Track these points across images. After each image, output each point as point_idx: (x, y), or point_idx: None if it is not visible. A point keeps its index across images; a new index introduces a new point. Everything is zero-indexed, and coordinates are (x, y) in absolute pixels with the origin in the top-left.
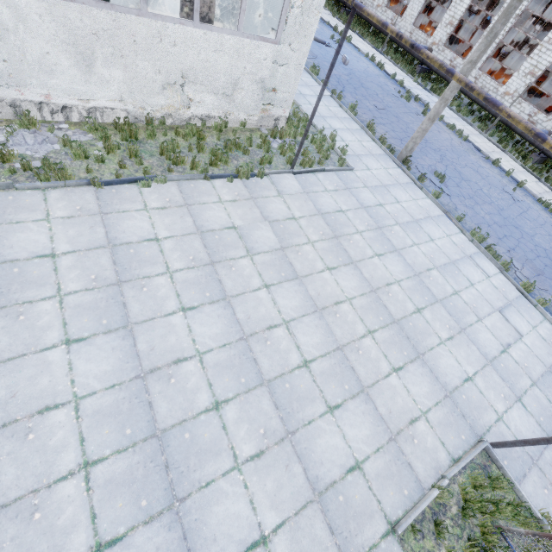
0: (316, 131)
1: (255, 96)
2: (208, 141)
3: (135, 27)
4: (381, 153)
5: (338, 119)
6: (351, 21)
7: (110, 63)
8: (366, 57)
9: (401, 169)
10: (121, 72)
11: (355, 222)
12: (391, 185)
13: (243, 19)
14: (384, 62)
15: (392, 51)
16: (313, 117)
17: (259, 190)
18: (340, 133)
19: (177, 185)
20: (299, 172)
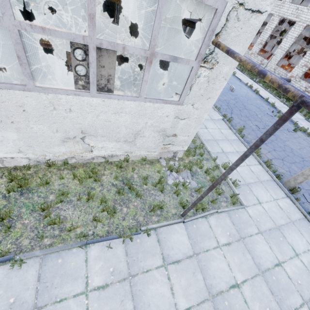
0: (209, 157)
1: (156, 140)
2: (104, 182)
3: (22, 99)
4: (268, 179)
5: (228, 141)
6: (288, 118)
7: (1, 127)
8: (246, 85)
9: (290, 199)
10: (14, 133)
11: (254, 309)
12: (284, 226)
13: (145, 87)
14: (258, 88)
15: (263, 80)
16: (212, 189)
17: (141, 257)
18: (230, 157)
19: (39, 264)
20: (190, 219)
